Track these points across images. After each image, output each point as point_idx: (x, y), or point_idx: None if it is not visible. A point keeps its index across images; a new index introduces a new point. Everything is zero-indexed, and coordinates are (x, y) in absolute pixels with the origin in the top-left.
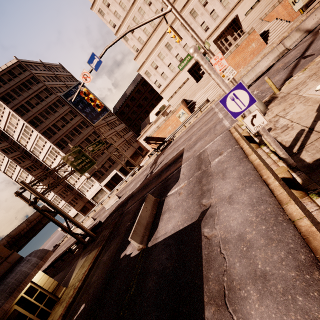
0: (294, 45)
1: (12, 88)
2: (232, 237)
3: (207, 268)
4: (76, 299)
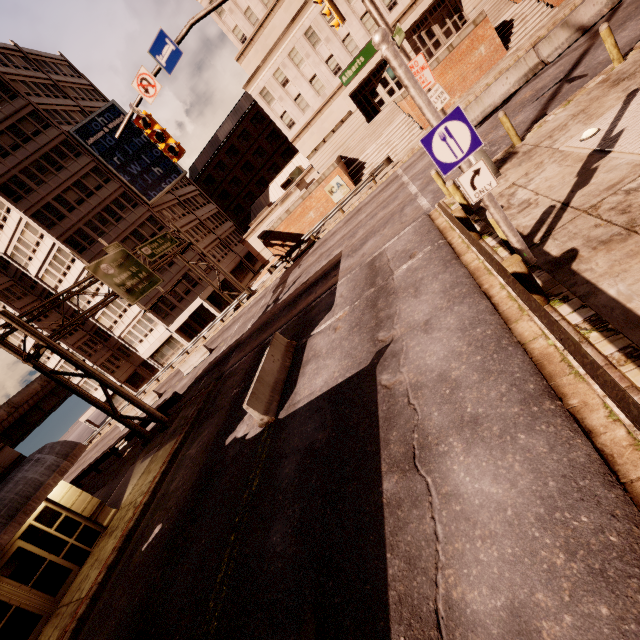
0: (556, 56)
1: None
2: (428, 380)
3: (386, 428)
4: (141, 523)
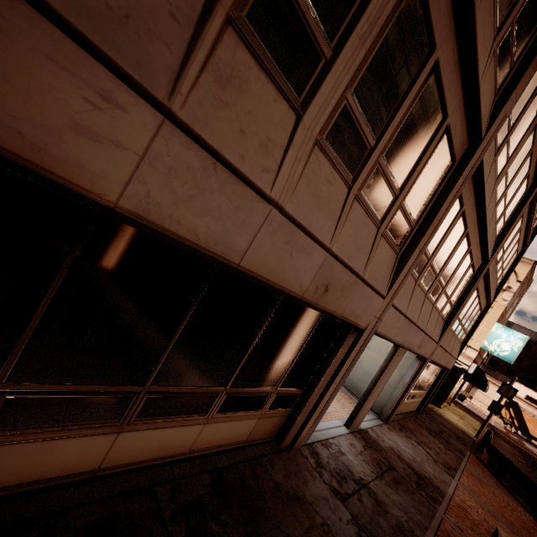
0: None
1: None
2: None
3: None
4: None
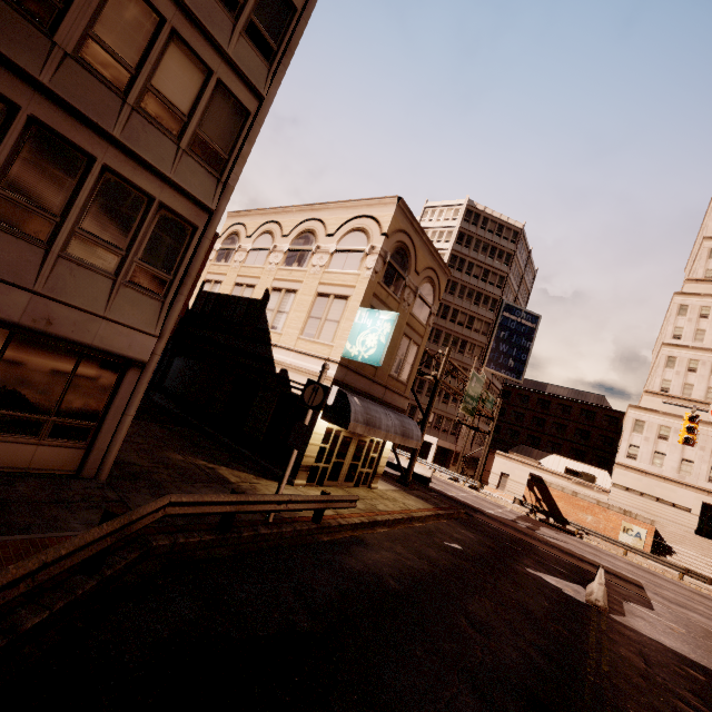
0: None
1: (481, 239)
2: None
3: None
4: (417, 521)
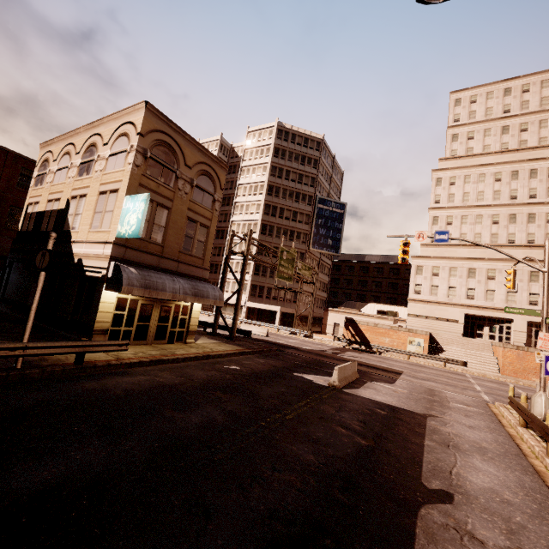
0: None
1: (293, 151)
2: (465, 437)
3: (431, 432)
4: (215, 358)
